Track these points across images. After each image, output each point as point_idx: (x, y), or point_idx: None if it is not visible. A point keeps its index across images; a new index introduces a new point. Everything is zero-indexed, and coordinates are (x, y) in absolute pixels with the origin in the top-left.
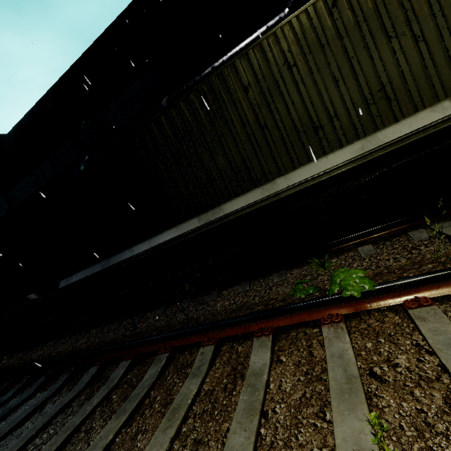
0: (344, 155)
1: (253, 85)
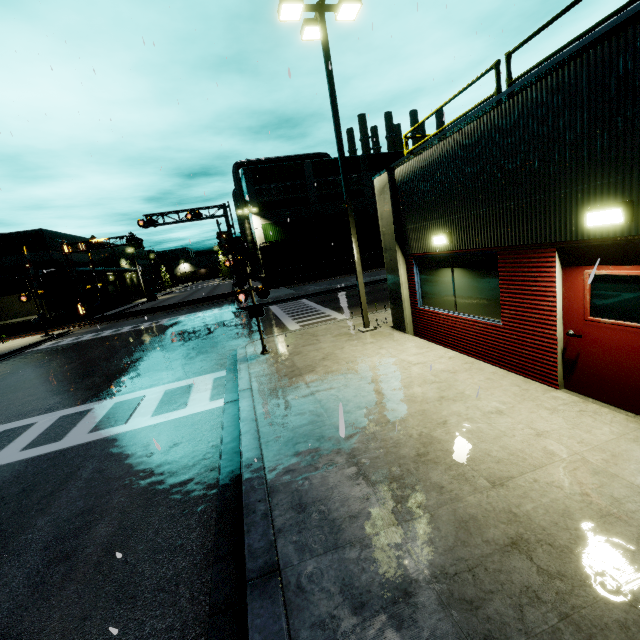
0: (21, 319)
1: (5, 303)
